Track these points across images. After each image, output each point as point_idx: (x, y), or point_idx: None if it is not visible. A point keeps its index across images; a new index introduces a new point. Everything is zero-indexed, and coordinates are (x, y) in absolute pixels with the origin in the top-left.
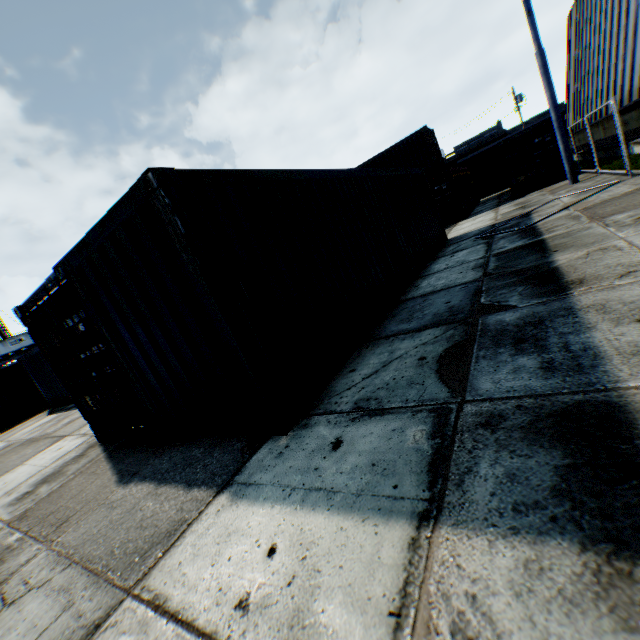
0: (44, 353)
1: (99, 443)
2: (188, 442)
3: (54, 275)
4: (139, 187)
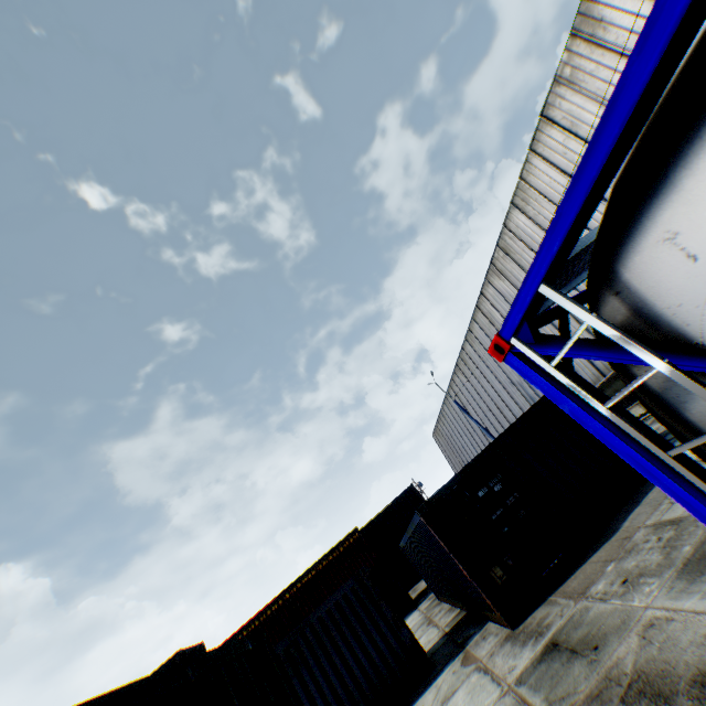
0: (445, 541)
1: (513, 630)
2: (608, 523)
3: (473, 460)
4: (543, 398)
